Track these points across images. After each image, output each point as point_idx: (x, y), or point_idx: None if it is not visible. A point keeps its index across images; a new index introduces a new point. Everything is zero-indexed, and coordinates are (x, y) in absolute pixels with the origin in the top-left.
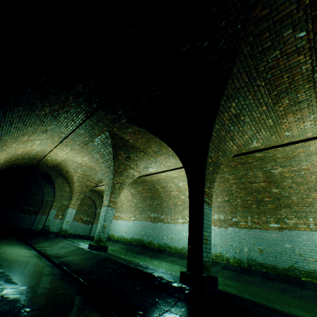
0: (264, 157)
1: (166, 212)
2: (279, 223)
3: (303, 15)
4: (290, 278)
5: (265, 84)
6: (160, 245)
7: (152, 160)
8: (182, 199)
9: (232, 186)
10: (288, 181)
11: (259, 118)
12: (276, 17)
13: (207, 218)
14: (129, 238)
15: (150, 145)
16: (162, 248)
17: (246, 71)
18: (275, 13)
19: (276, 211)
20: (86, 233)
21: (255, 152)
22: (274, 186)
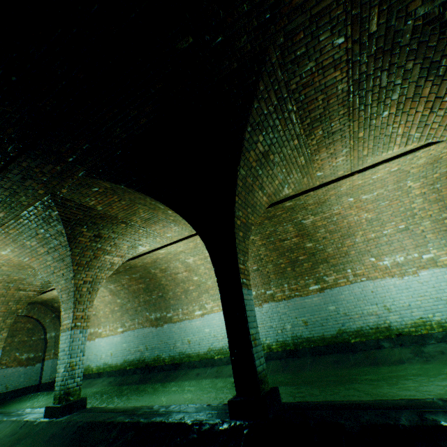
0: (294, 206)
1: (174, 306)
2: (319, 284)
3: (343, 13)
4: (340, 345)
5: (297, 109)
6: (174, 358)
7: (141, 233)
8: (195, 281)
9: (260, 250)
10: (321, 231)
11: (291, 156)
12: (315, 9)
13: (250, 308)
14: (119, 363)
15: (136, 210)
16: (178, 361)
17: (275, 89)
18: (313, 3)
19: (314, 269)
20: (32, 380)
21: (285, 201)
22: (308, 240)
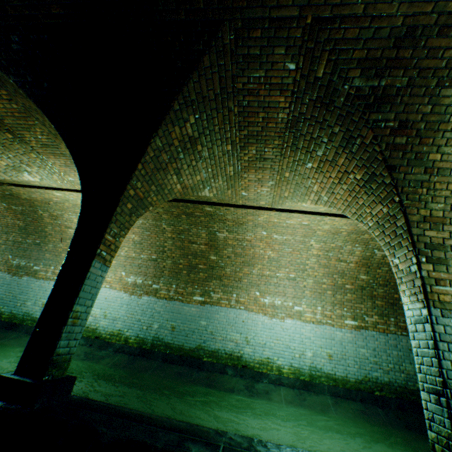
0: (214, 214)
1: (47, 260)
2: (204, 296)
3: (300, 38)
4: (192, 359)
5: (238, 113)
6: (15, 317)
7: (34, 158)
8: None
9: (167, 242)
10: (229, 250)
11: (221, 159)
12: (275, 12)
13: (94, 284)
14: None
15: (32, 126)
16: (18, 322)
17: (221, 76)
18: (275, 3)
19: (207, 282)
20: None
21: (206, 204)
22: (214, 252)
